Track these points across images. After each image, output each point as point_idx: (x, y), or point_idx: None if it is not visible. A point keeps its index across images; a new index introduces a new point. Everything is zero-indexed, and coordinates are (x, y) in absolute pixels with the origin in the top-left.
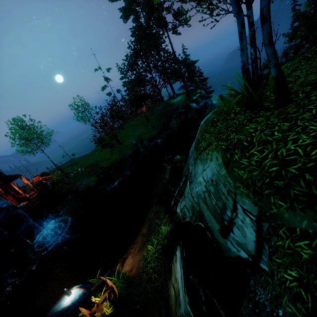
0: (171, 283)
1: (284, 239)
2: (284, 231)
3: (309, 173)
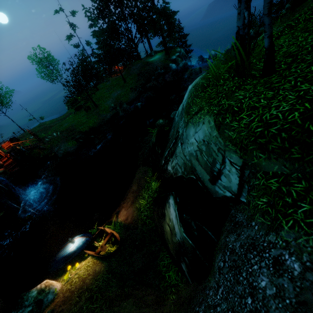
0: (165, 223)
1: (260, 180)
2: (261, 174)
3: (285, 132)
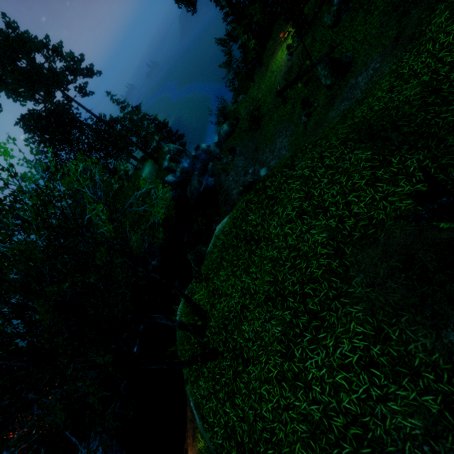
0: None
1: None
2: None
3: None
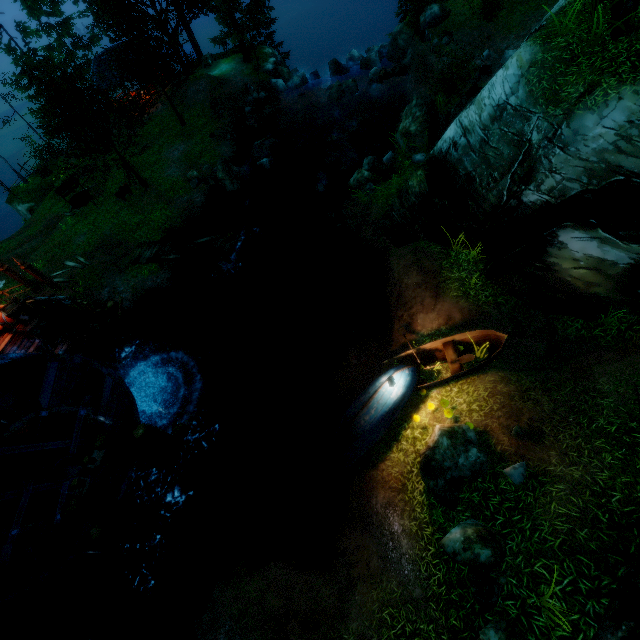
0: (564, 271)
1: None
2: None
3: None
